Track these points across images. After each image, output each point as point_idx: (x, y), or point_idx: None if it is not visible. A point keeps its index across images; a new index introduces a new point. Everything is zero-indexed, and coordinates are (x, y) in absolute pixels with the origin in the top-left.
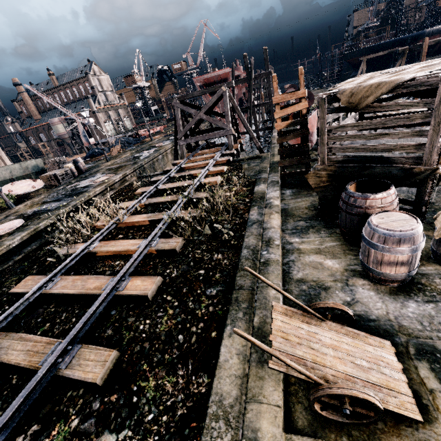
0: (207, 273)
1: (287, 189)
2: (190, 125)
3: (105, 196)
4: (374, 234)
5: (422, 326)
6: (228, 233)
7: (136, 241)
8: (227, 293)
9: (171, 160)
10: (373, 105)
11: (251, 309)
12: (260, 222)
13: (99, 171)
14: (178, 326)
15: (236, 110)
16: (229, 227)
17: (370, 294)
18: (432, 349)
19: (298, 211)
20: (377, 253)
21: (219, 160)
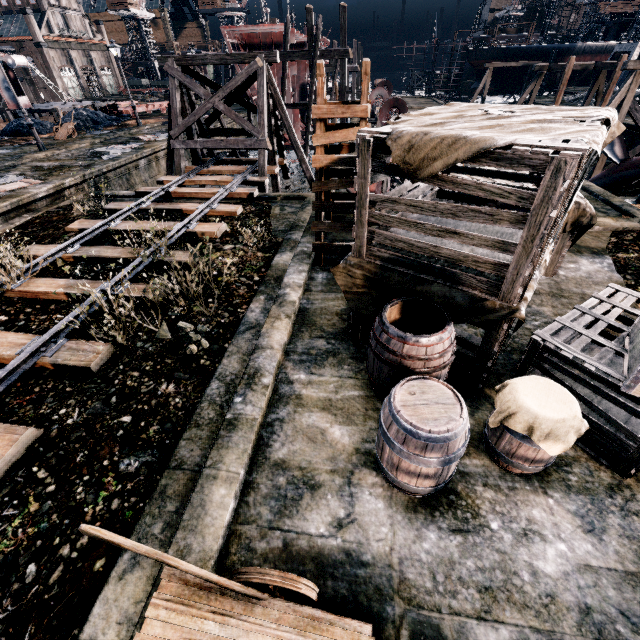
0: (134, 424)
1: (321, 270)
2: (195, 117)
3: (10, 222)
4: (392, 424)
5: (433, 584)
6: (199, 342)
7: (20, 338)
8: (156, 470)
9: (165, 171)
10: (443, 176)
11: (181, 516)
12: (261, 327)
13: (15, 169)
14: (37, 542)
15: (279, 107)
16: (205, 329)
17: (377, 507)
18: (435, 633)
19: (323, 317)
20: (394, 453)
21: (235, 191)
